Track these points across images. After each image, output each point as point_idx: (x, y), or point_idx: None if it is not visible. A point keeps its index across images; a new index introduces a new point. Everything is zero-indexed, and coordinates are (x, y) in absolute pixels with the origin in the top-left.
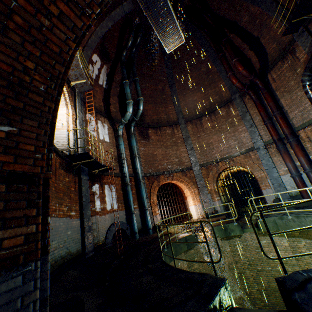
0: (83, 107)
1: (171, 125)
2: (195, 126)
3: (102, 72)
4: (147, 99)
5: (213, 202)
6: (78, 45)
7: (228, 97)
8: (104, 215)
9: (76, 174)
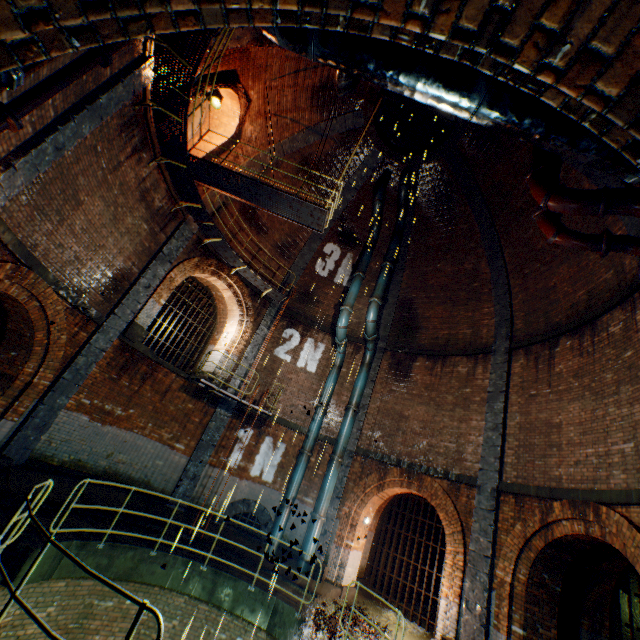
0: (284, 320)
1: (475, 354)
2: (533, 361)
3: (343, 264)
4: (434, 295)
5: (493, 627)
6: (46, 310)
7: (635, 270)
8: (240, 478)
9: (214, 404)
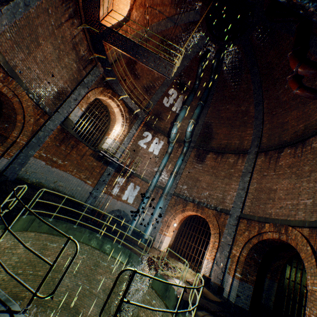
0: (144, 127)
1: (239, 153)
2: (268, 159)
3: (177, 101)
4: (223, 122)
5: (227, 273)
6: (22, 104)
7: None
8: (117, 200)
9: (106, 164)
